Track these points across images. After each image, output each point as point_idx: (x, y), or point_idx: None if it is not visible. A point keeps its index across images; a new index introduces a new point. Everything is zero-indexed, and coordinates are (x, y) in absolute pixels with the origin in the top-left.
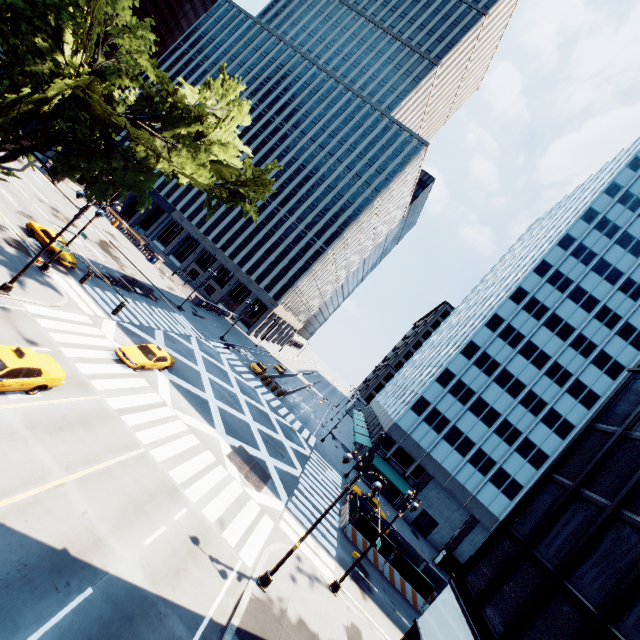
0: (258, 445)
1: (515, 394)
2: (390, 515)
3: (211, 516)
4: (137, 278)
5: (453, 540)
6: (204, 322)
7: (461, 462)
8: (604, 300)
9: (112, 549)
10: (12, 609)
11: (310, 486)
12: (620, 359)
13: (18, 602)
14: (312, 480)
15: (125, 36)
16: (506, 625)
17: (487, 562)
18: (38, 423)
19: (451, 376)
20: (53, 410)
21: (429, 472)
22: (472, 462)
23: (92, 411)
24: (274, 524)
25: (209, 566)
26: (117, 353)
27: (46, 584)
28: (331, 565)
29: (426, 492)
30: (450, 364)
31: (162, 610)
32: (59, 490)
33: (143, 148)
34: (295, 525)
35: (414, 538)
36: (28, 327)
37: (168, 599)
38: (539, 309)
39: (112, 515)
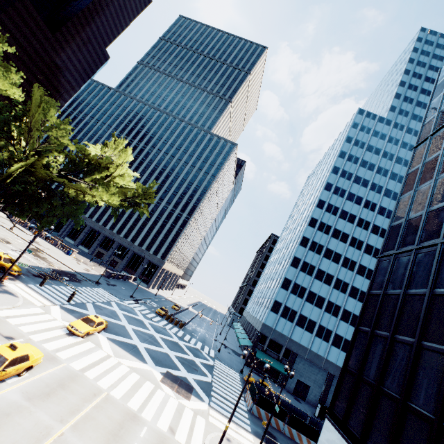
0: (178, 367)
1: (329, 283)
2: (277, 391)
3: (164, 427)
4: (62, 269)
5: (322, 395)
6: (116, 288)
7: (311, 337)
8: (358, 215)
9: None
10: None
11: (220, 386)
12: (378, 246)
13: None
14: (220, 381)
15: (52, 129)
16: (362, 427)
17: (342, 394)
18: (32, 395)
19: (289, 282)
20: (39, 382)
21: (294, 351)
22: (318, 335)
23: (64, 375)
24: (205, 420)
25: None
26: (68, 328)
27: None
28: (250, 438)
29: (296, 366)
30: (286, 274)
31: None
32: (61, 438)
33: (73, 190)
34: (219, 417)
35: (297, 403)
36: (3, 327)
37: None
38: (326, 228)
39: None
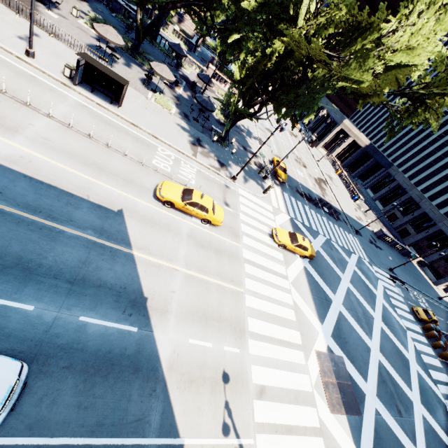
0: (367, 374)
1: None
2: None
3: (256, 376)
4: (331, 203)
5: None
6: (378, 251)
7: None
8: None
9: (167, 322)
10: (101, 300)
11: None
12: None
13: (106, 299)
14: None
15: None
16: None
17: None
18: (194, 237)
19: None
20: (207, 236)
21: None
22: None
23: (228, 249)
24: None
25: (219, 407)
26: (272, 230)
27: (123, 304)
28: None
29: None
30: None
31: (157, 390)
32: (173, 271)
33: (322, 72)
34: None
35: None
36: (231, 198)
37: (168, 389)
38: None
39: (186, 306)
